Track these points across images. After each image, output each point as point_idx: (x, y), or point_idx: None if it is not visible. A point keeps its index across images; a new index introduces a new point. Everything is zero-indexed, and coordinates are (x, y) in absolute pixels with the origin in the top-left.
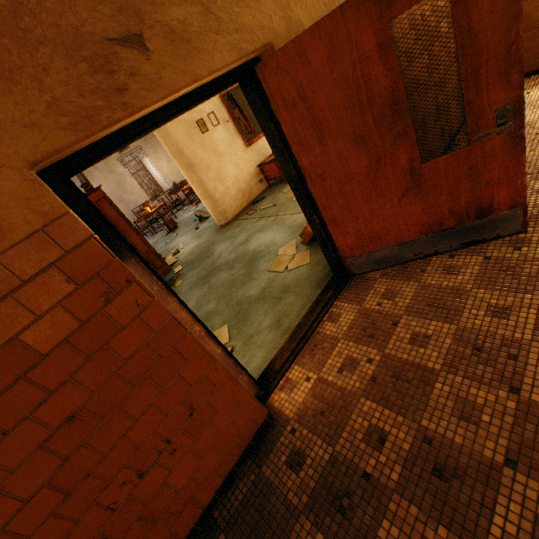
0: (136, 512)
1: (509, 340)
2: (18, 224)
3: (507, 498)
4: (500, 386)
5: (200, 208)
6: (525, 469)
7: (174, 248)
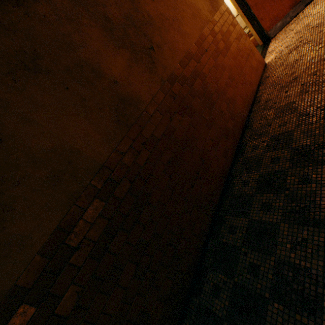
0: (249, 66)
1: None
2: (221, 3)
3: None
4: None
5: None
6: None
7: None
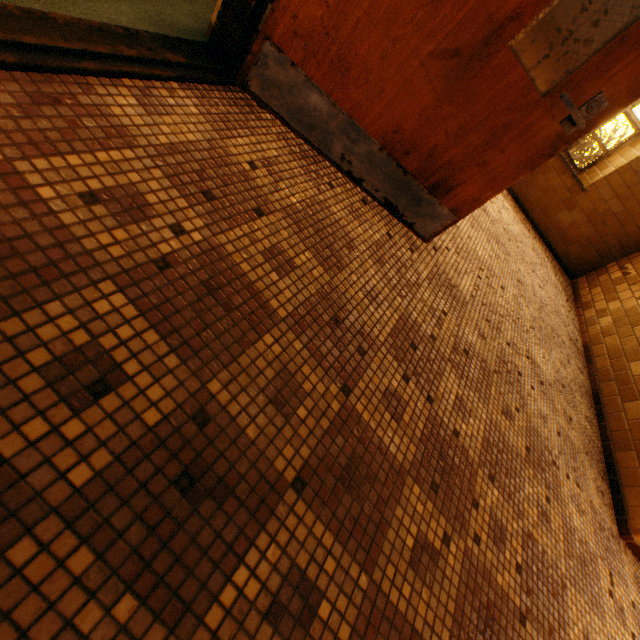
0: None
1: (368, 332)
2: None
3: (271, 537)
4: (336, 378)
5: None
6: (311, 496)
7: None
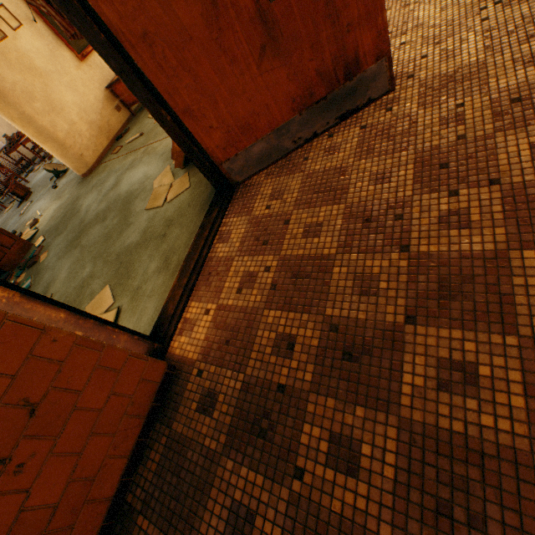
0: None
1: (394, 202)
2: None
3: (412, 354)
4: (392, 249)
5: (56, 162)
6: (423, 320)
7: (31, 219)
